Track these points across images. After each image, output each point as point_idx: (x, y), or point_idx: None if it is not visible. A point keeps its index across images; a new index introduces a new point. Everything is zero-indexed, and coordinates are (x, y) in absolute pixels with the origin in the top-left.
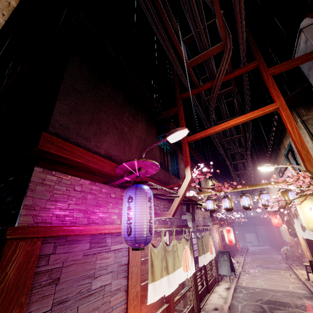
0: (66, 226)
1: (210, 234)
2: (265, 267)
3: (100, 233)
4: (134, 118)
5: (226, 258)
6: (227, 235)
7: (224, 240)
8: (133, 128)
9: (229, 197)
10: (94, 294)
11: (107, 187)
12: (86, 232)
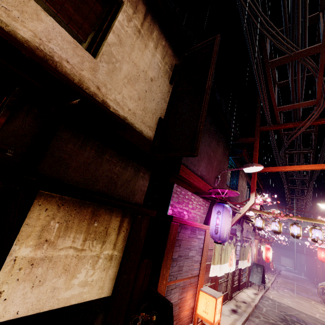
0: (186, 220)
1: (250, 246)
2: (296, 293)
3: (196, 226)
4: (217, 144)
5: (260, 270)
6: (265, 252)
7: (259, 255)
8: (216, 153)
9: (279, 222)
10: (189, 258)
11: (197, 197)
12: (192, 224)
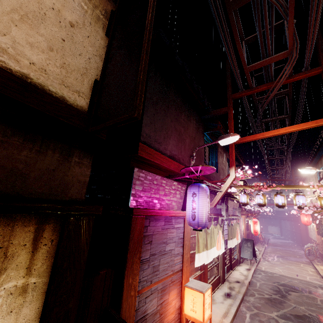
0: (155, 210)
1: (238, 223)
2: (285, 259)
3: (170, 215)
4: (188, 118)
5: (250, 245)
6: (253, 226)
7: (248, 229)
8: (187, 129)
9: (263, 194)
10: (166, 253)
11: (170, 180)
12: (164, 214)
